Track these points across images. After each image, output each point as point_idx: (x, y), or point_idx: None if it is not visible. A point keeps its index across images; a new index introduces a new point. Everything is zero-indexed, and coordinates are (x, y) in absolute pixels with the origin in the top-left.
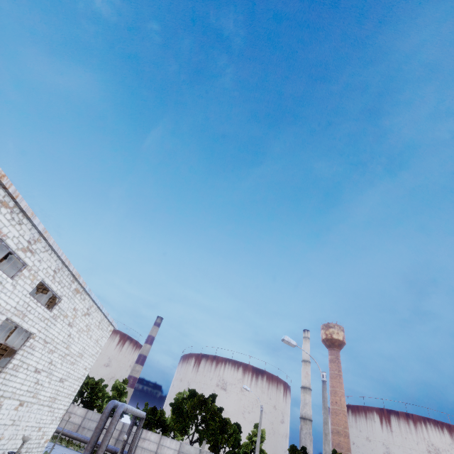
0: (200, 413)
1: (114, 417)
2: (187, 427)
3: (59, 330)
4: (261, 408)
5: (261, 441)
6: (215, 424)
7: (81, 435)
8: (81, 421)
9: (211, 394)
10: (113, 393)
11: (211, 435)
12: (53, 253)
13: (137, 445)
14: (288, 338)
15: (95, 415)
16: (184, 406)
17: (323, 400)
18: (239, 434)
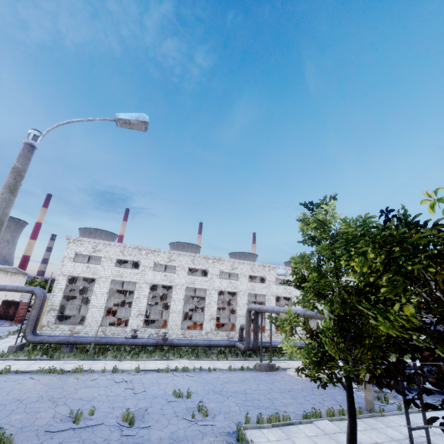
0: None
1: None
2: None
3: None
4: None
5: None
6: None
7: None
8: None
9: None
10: None
11: None
12: None
13: None
14: None
15: None
16: None
17: None
18: None
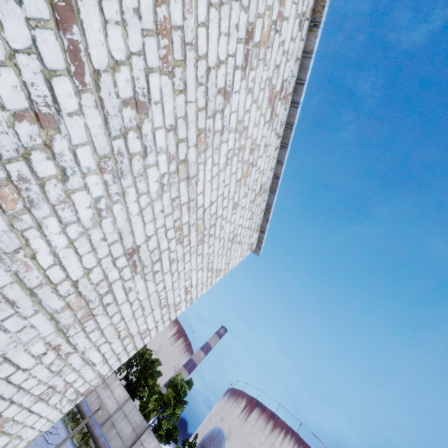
0: None
1: None
2: None
3: None
4: None
5: None
6: None
7: (105, 441)
8: (114, 410)
9: None
10: (168, 391)
11: None
12: None
13: None
14: None
15: (135, 413)
16: None
17: None
18: None
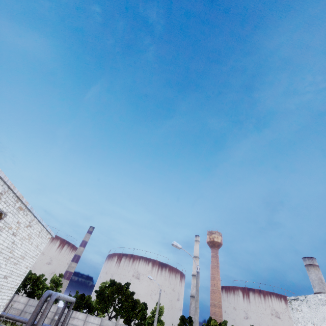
0: (117, 296)
1: (48, 303)
2: (107, 307)
3: (4, 239)
4: (160, 291)
5: (160, 314)
6: (128, 304)
7: (23, 318)
8: (23, 307)
9: (126, 283)
10: (50, 284)
11: (125, 312)
12: (0, 179)
13: (68, 322)
14: (176, 243)
15: (35, 302)
16: (106, 292)
17: (196, 285)
18: (145, 310)
